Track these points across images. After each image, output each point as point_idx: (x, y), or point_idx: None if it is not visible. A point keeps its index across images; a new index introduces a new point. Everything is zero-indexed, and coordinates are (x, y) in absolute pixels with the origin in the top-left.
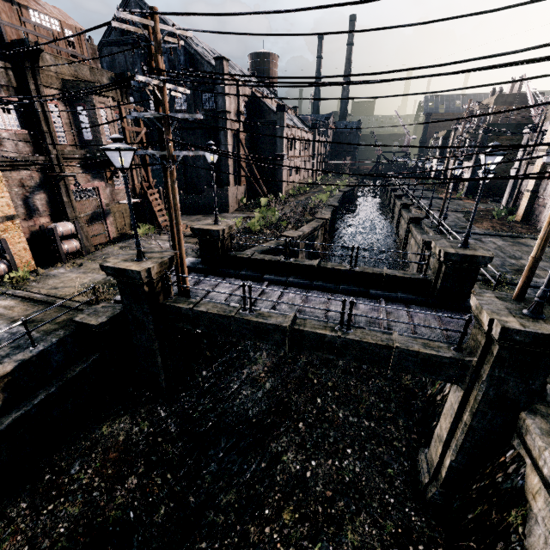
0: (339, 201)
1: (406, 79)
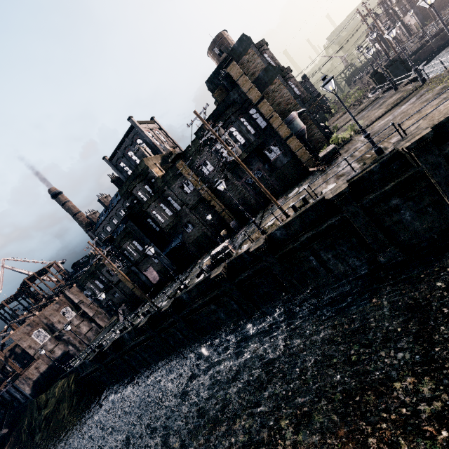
0: None
1: None
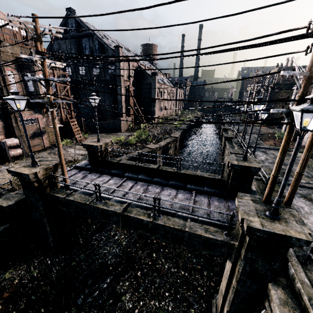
0: (188, 126)
1: (176, 57)
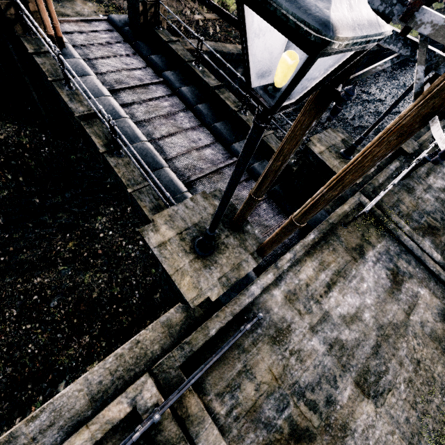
0: None
1: None
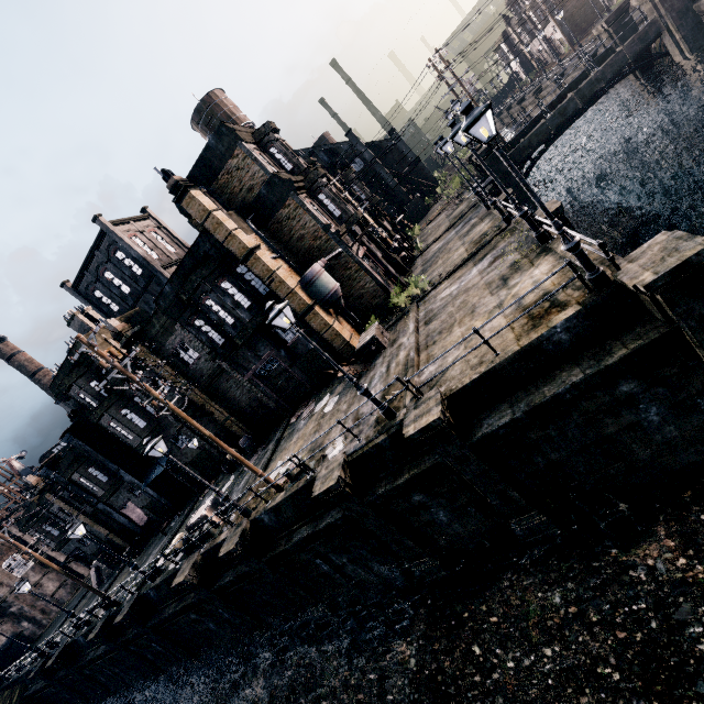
0: None
1: None
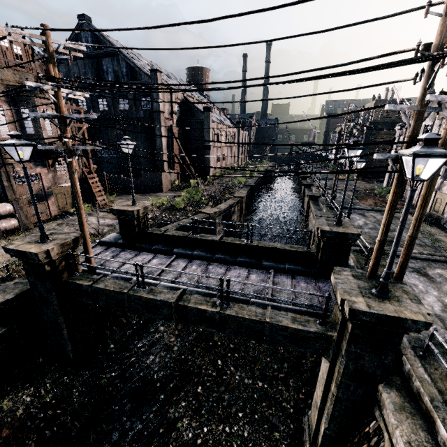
0: (257, 182)
1: (249, 86)
